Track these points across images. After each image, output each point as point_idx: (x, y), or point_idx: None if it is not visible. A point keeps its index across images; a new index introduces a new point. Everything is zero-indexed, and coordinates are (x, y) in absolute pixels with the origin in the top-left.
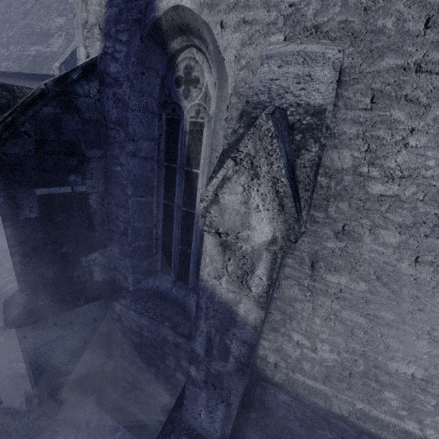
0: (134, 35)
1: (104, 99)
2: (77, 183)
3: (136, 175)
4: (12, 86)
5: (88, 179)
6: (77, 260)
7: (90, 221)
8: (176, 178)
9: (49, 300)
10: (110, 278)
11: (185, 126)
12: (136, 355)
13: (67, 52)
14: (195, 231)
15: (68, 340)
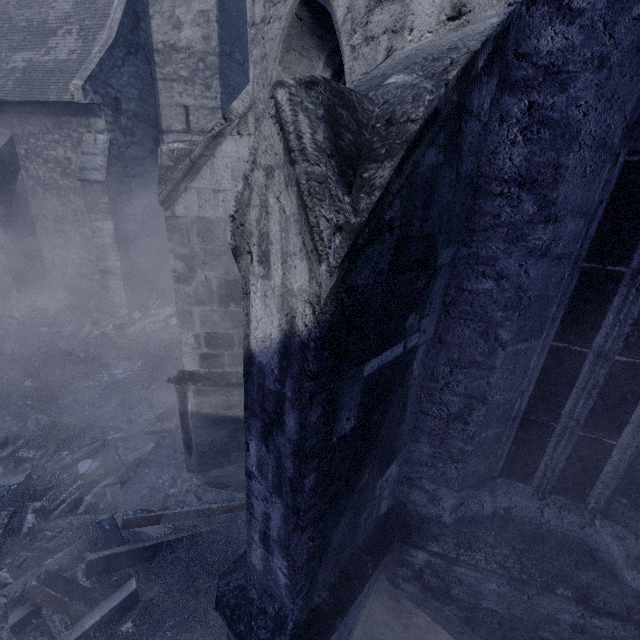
0: None
1: (489, 124)
2: (411, 330)
3: (531, 296)
4: (349, 94)
5: (424, 316)
6: (371, 490)
7: (403, 405)
8: (615, 296)
9: (326, 587)
10: (393, 501)
11: None
12: (445, 637)
13: (92, 60)
14: None
15: None
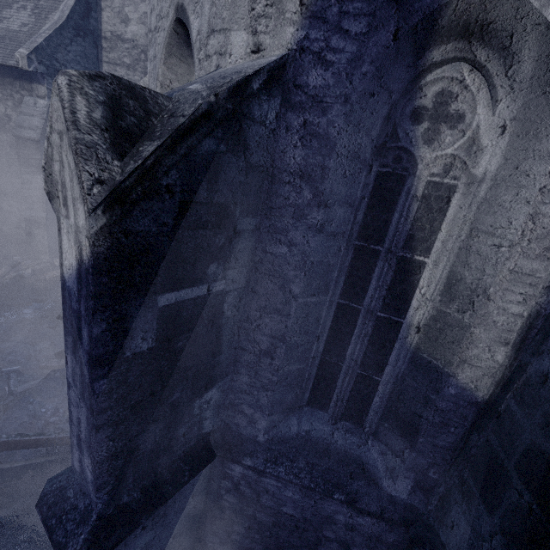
0: (382, 25)
1: (279, 131)
2: (215, 277)
3: (314, 261)
4: (142, 90)
5: (231, 268)
6: (188, 408)
7: (217, 339)
8: (376, 267)
9: (138, 488)
10: (221, 423)
11: (415, 187)
12: (258, 541)
13: (40, 34)
14: (396, 349)
15: (154, 545)
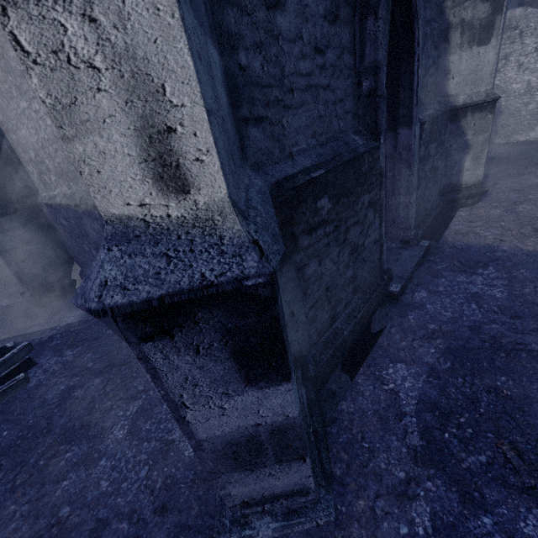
0: None
1: None
2: None
3: None
4: None
5: None
6: None
7: None
8: None
9: None
10: None
11: None
12: None
13: None
14: None
15: None
